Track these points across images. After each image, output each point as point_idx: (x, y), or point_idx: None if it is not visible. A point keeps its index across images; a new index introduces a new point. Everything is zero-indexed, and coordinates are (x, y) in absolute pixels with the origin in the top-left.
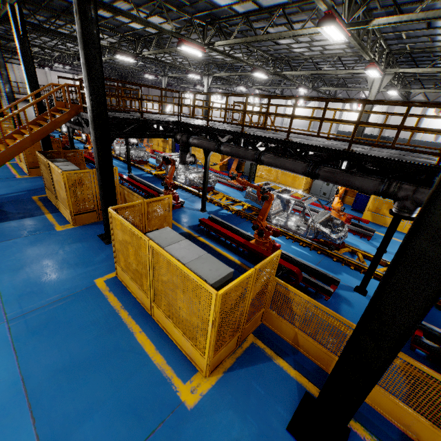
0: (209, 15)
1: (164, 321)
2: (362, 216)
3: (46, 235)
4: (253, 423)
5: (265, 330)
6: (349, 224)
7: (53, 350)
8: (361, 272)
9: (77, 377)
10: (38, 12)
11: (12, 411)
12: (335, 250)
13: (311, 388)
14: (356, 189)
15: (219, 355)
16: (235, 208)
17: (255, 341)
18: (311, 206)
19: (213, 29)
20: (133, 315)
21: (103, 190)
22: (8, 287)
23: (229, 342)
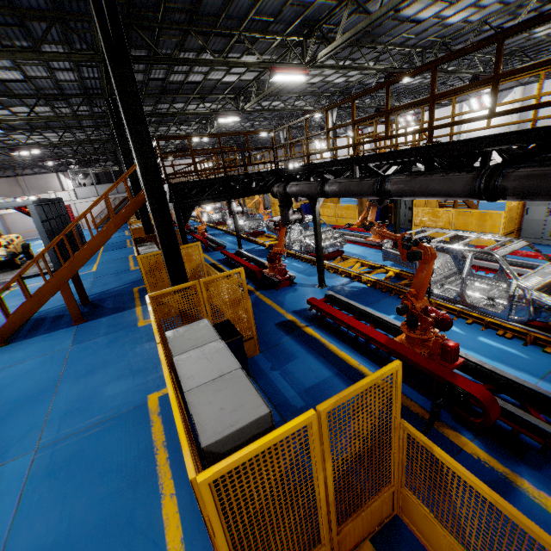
0: (303, 23)
1: None
2: None
3: (126, 332)
4: None
5: (402, 536)
6: None
7: (56, 507)
8: None
9: None
10: (144, 102)
11: None
12: None
13: None
14: None
15: None
16: (371, 277)
17: None
18: (525, 259)
19: (313, 39)
20: (172, 461)
21: (168, 272)
22: (60, 401)
23: None
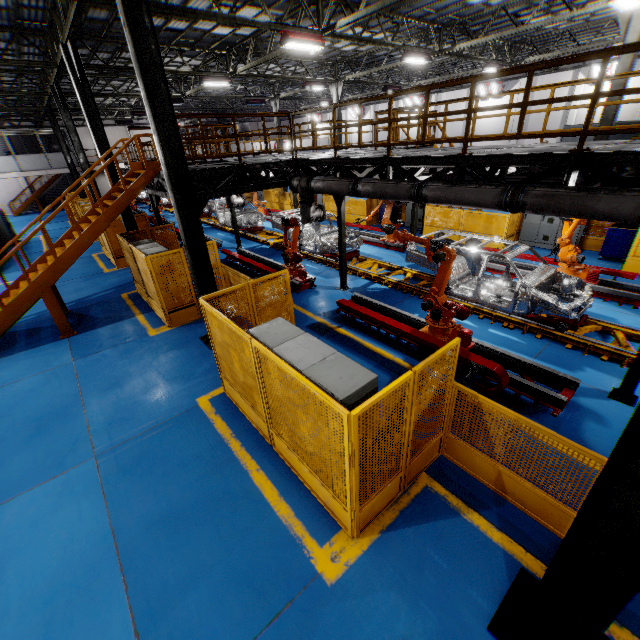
0: None
1: (288, 454)
2: (621, 266)
3: (137, 343)
4: (431, 614)
5: (447, 466)
6: (594, 283)
7: (147, 494)
8: (622, 364)
9: (177, 532)
10: (100, 47)
11: (101, 573)
12: (568, 330)
13: (530, 563)
14: (600, 219)
15: (370, 506)
16: (392, 279)
17: (431, 484)
18: (523, 261)
19: (332, 2)
20: (247, 447)
21: (196, 275)
22: (95, 413)
23: (384, 487)
